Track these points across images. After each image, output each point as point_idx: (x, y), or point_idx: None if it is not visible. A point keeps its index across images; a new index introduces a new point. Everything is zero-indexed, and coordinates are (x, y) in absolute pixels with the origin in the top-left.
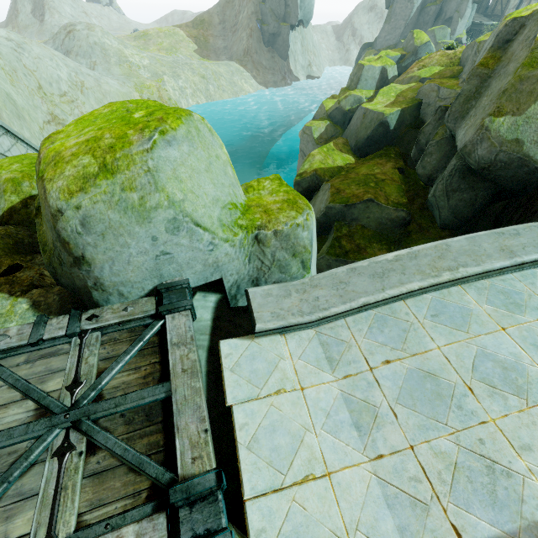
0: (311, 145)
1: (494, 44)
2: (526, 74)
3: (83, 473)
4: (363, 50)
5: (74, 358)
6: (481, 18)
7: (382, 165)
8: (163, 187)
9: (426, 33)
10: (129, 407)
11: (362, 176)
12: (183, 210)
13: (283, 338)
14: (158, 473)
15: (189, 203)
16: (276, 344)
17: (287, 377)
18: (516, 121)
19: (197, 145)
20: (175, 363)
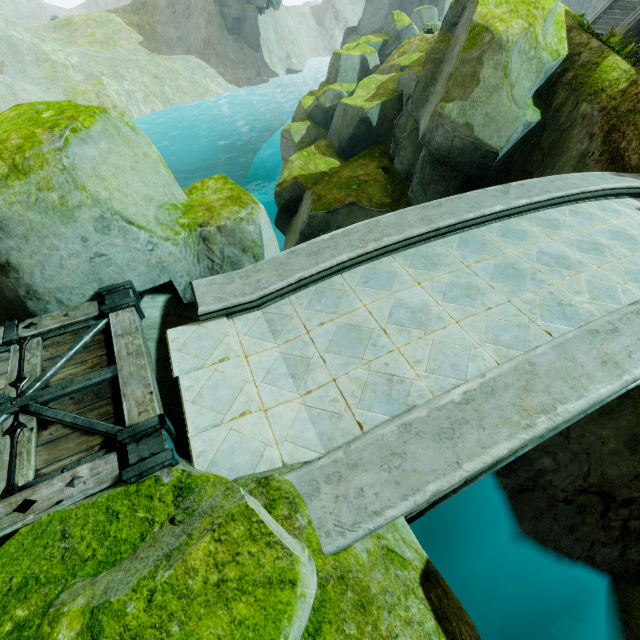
0: (293, 151)
1: (443, 28)
2: (467, 57)
3: (37, 443)
4: (347, 37)
5: (15, 361)
6: None
7: (365, 165)
8: (84, 186)
9: (412, 14)
10: (77, 388)
11: (345, 179)
12: (111, 208)
13: (231, 321)
14: (108, 428)
15: (117, 201)
16: (222, 325)
17: (231, 348)
18: (464, 105)
19: (119, 142)
20: (120, 349)
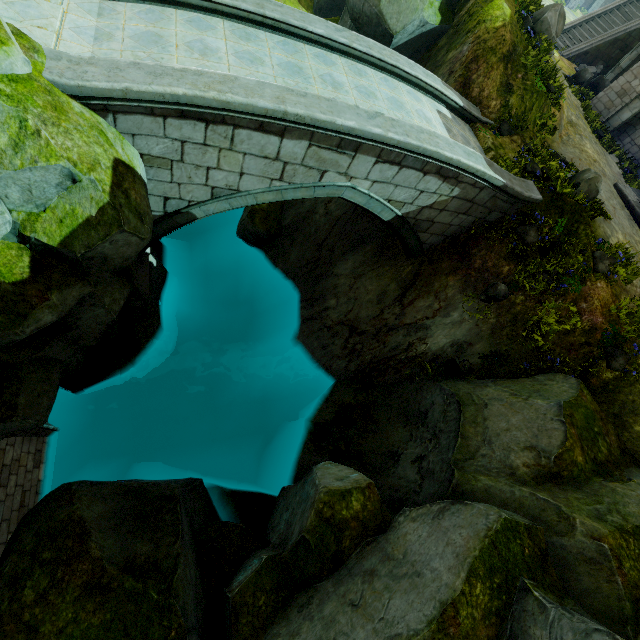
0: None
1: None
2: None
3: None
4: None
5: None
6: None
7: None
8: None
9: None
10: None
11: None
12: None
13: None
14: None
15: None
16: None
17: None
18: None
19: None
20: None
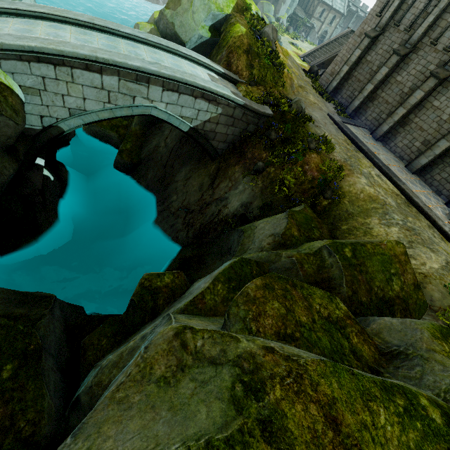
0: None
1: None
2: None
3: None
4: None
5: None
6: (301, 11)
7: None
8: None
9: (259, 3)
10: None
11: None
12: None
13: None
14: None
15: None
16: None
17: None
18: (173, 13)
19: None
20: None
